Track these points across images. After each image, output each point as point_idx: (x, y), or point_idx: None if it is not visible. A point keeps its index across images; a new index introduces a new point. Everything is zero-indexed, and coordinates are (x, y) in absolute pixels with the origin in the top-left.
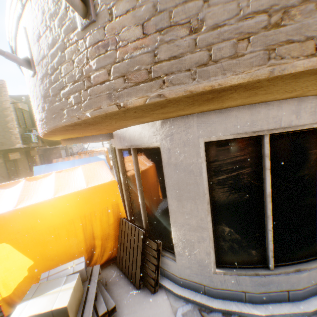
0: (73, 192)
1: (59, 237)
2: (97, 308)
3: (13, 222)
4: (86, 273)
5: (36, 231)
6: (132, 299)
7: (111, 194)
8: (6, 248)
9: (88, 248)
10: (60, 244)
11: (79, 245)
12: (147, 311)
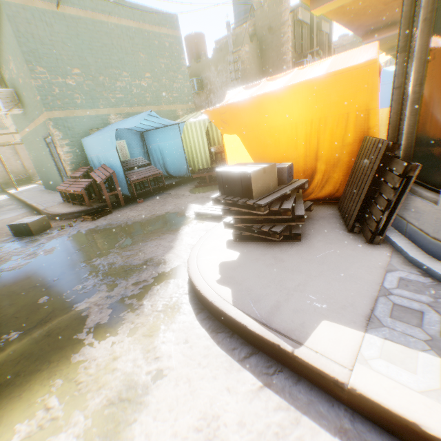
0: (302, 81)
1: (278, 143)
2: (283, 205)
3: (243, 114)
4: (287, 177)
5: (259, 129)
6: (333, 235)
7: (360, 90)
8: (236, 140)
9: (307, 170)
10: (278, 153)
11: (296, 162)
12: (345, 250)
